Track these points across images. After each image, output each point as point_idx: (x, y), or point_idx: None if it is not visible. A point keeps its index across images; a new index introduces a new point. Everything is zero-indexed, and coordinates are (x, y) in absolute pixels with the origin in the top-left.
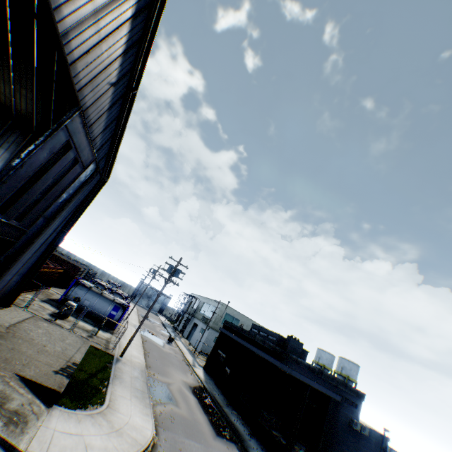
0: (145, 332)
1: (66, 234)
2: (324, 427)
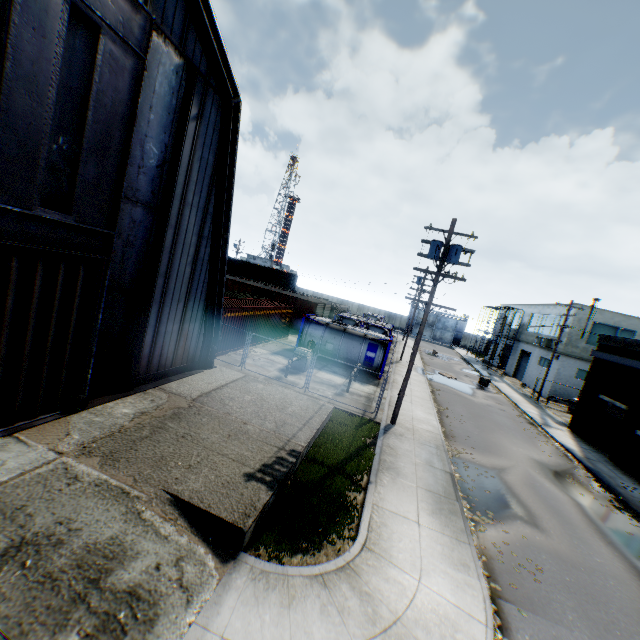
0: (434, 375)
1: (225, 240)
2: None
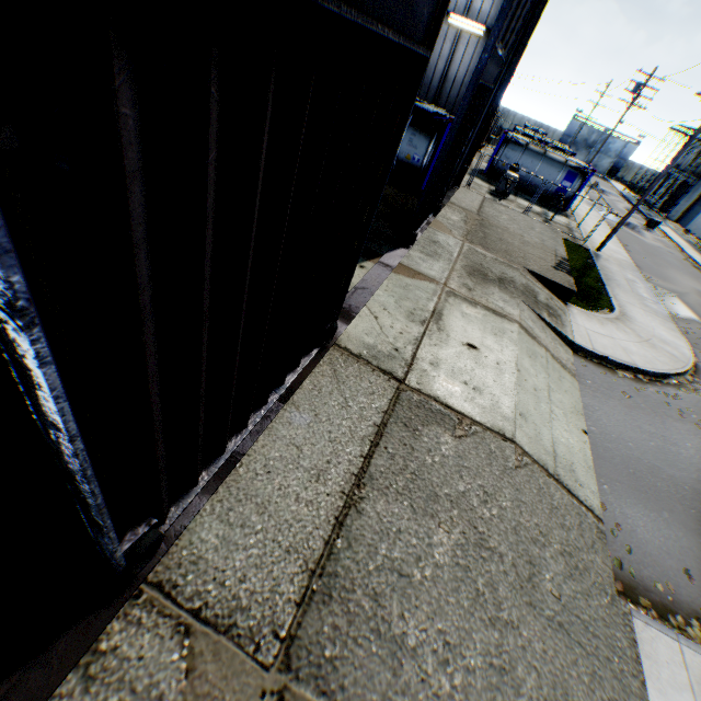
0: (602, 212)
1: (522, 50)
2: None
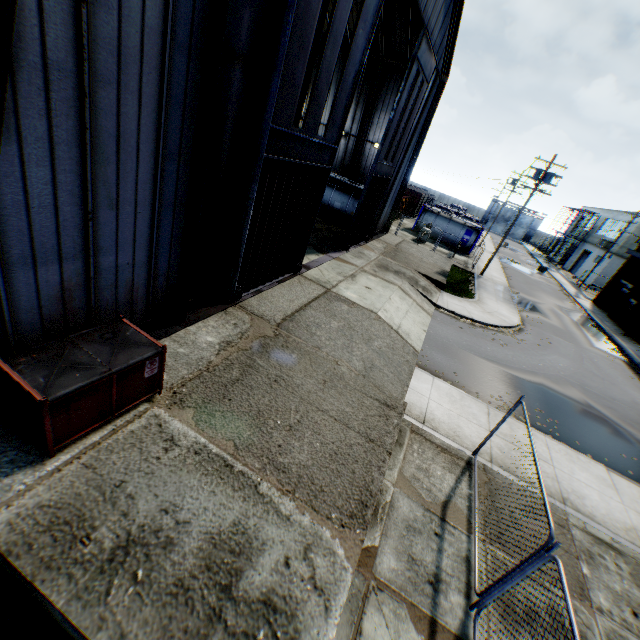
0: (504, 260)
1: (415, 161)
2: None
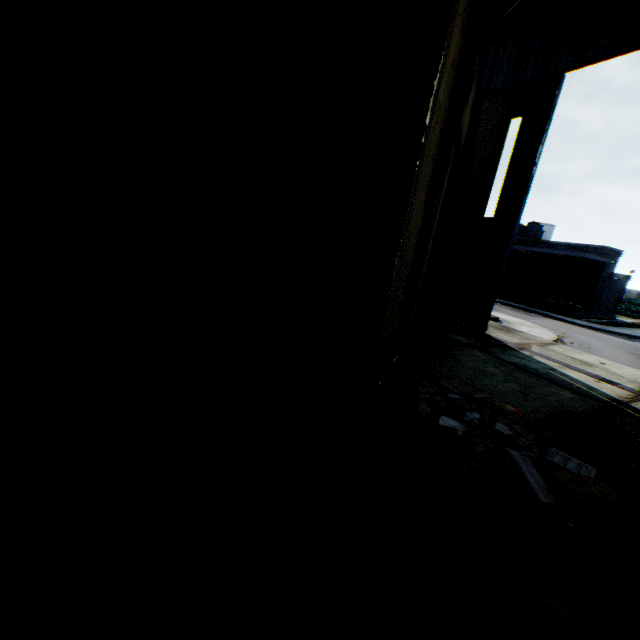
0: None
1: None
2: (596, 285)
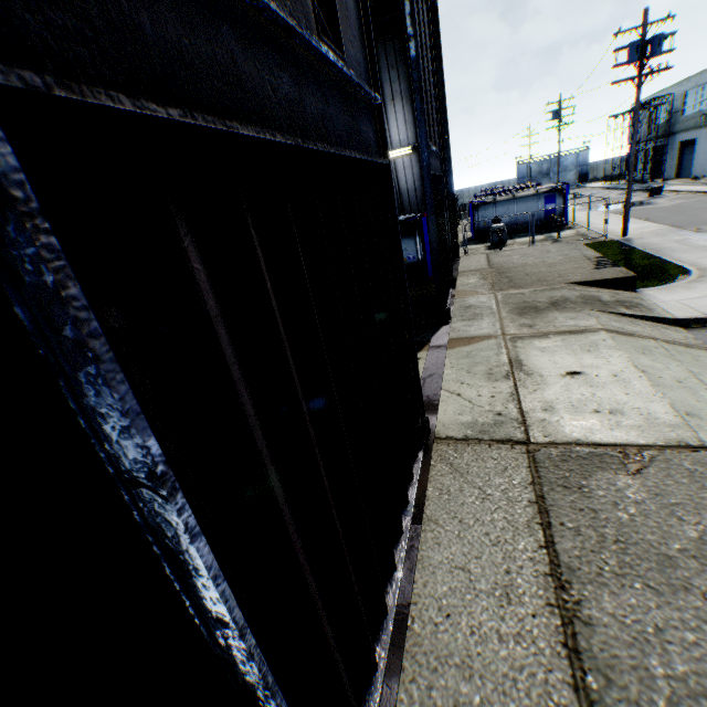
0: (600, 208)
1: (447, 143)
2: None
